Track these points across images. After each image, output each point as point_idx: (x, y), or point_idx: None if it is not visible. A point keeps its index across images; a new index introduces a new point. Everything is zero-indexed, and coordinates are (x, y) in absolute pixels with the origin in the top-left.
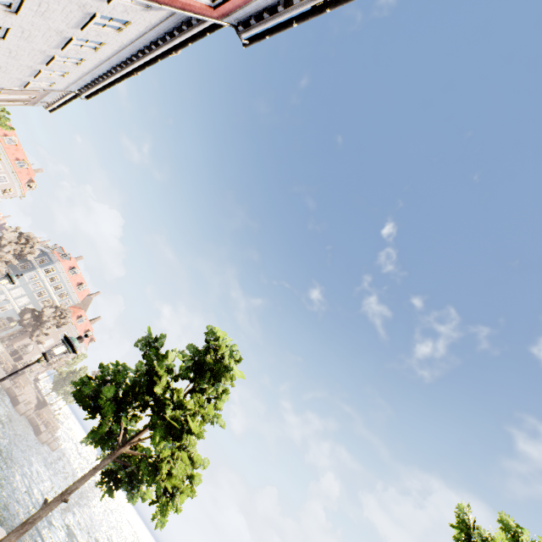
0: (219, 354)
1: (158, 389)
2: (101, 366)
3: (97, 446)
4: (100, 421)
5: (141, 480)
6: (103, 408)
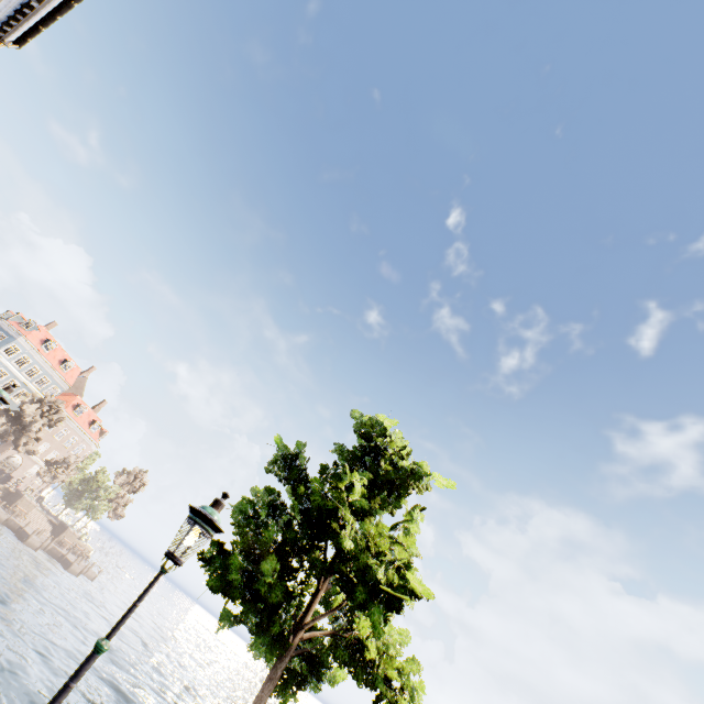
0: (393, 454)
1: (348, 543)
2: (237, 526)
3: (277, 656)
4: (263, 613)
5: (327, 664)
6: (267, 595)
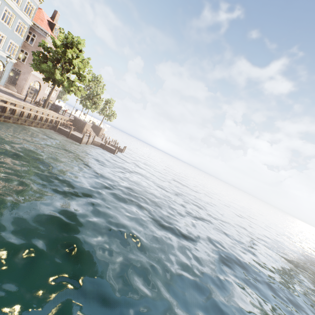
0: None
1: None
2: None
3: None
4: None
5: None
6: None
